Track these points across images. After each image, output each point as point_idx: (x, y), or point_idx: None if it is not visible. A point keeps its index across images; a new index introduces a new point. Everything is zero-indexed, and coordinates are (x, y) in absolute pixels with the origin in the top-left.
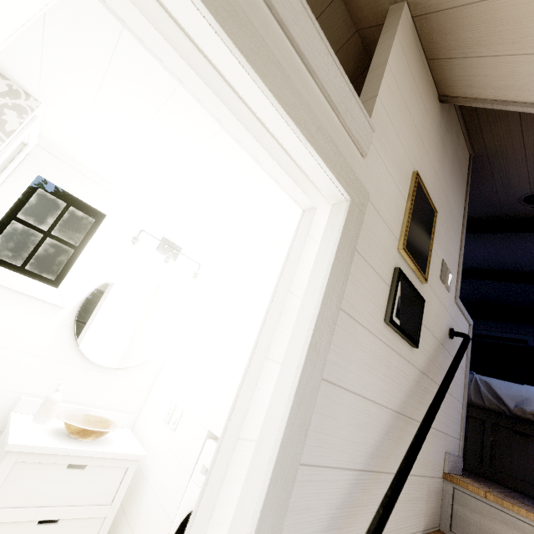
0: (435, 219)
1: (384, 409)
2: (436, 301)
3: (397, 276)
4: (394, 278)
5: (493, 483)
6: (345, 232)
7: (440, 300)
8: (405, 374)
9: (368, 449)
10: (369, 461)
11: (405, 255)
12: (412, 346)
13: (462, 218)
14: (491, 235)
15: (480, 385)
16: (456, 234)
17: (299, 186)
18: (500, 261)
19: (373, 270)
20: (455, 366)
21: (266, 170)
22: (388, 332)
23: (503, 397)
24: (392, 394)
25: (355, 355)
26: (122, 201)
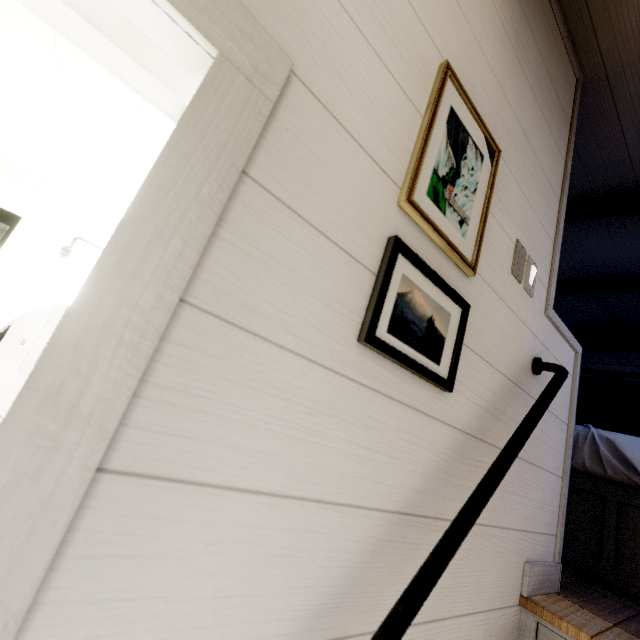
0: (497, 163)
1: (361, 512)
2: (503, 311)
3: (390, 252)
4: (384, 256)
5: (617, 595)
6: (195, 124)
7: (513, 310)
8: (424, 440)
9: (310, 600)
10: (313, 624)
11: (415, 216)
12: (441, 389)
13: (561, 179)
14: (619, 221)
15: (599, 445)
16: (548, 202)
17: (121, 48)
18: (635, 262)
19: (320, 235)
20: (532, 422)
21: (39, 13)
22: (371, 363)
23: (636, 463)
24: (386, 481)
25: (257, 410)
26: (47, 197)
